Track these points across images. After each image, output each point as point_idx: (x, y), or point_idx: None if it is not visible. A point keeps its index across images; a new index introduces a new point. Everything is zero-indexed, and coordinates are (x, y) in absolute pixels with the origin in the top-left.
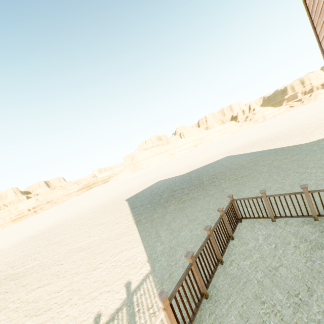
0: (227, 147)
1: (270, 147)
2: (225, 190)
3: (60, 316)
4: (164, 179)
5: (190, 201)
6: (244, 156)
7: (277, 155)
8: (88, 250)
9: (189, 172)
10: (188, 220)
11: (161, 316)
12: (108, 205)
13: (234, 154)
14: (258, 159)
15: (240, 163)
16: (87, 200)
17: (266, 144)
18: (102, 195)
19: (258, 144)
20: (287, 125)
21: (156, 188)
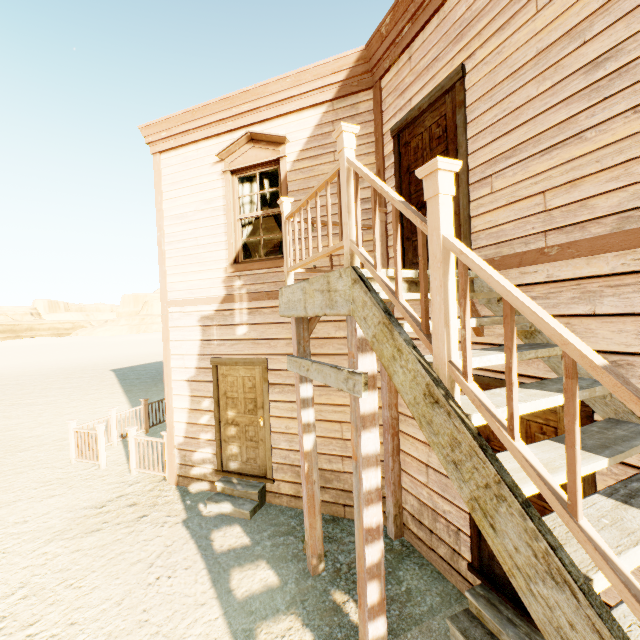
0: None
1: None
2: None
3: (33, 431)
4: None
5: None
6: None
7: None
8: (51, 405)
9: None
10: None
11: (141, 406)
12: (74, 371)
13: None
14: None
15: None
16: (14, 358)
17: None
18: (55, 356)
19: None
20: None
21: None
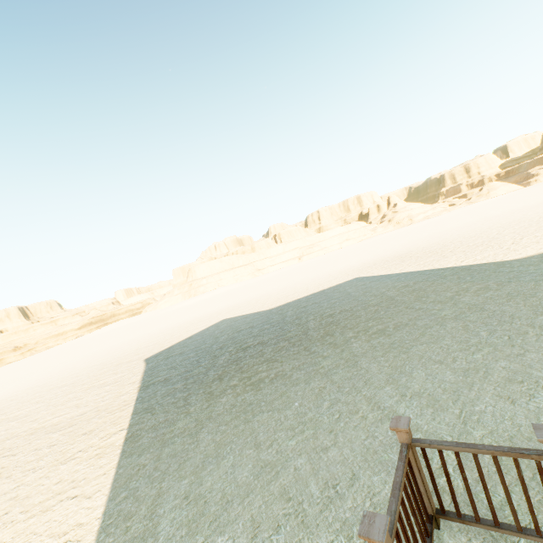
0: (354, 261)
1: (439, 265)
2: (360, 360)
3: None
4: (234, 317)
5: (272, 384)
6: (391, 280)
7: (462, 281)
8: None
9: (283, 305)
10: (254, 468)
11: None
12: (108, 368)
13: (369, 274)
14: (423, 287)
15: (384, 294)
16: (84, 351)
17: (428, 259)
18: (115, 342)
19: (412, 258)
20: (456, 229)
21: (213, 337)
